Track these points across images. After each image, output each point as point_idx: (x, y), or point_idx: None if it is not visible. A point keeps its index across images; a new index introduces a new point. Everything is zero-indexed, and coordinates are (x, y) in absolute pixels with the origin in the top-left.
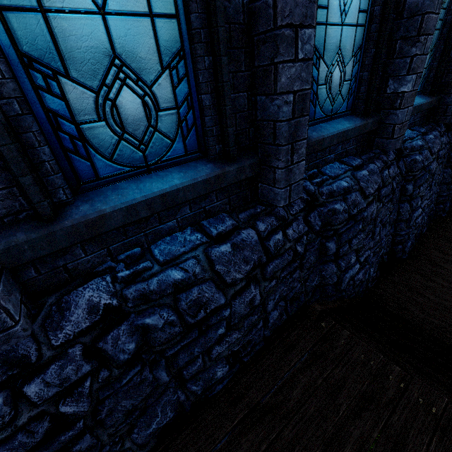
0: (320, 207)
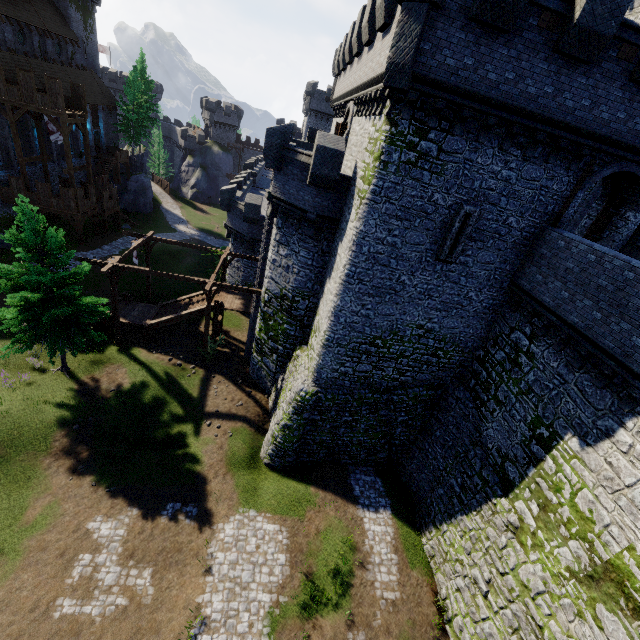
0: None
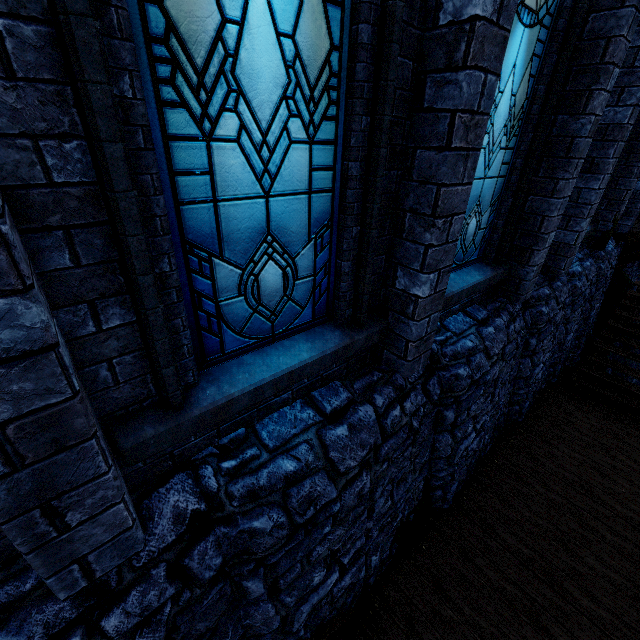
0: (224, 527)
